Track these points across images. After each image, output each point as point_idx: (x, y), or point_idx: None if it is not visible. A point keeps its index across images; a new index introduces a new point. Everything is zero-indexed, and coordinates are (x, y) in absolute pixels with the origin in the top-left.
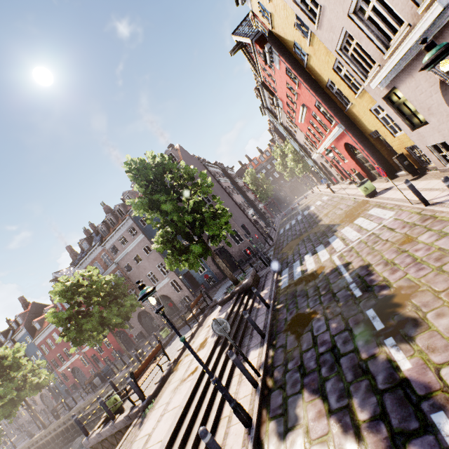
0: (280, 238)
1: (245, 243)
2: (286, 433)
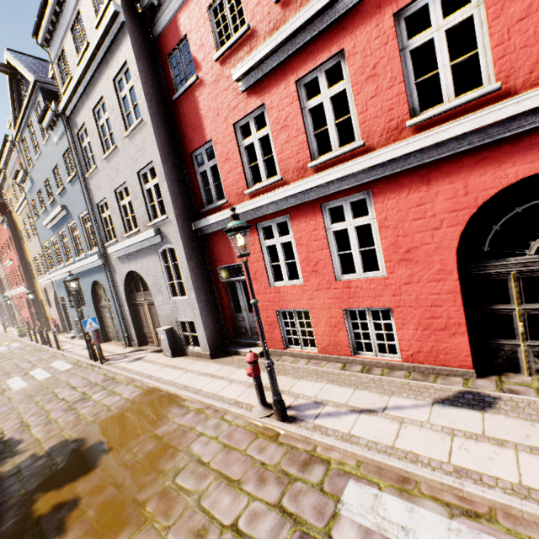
0: None
1: None
2: None
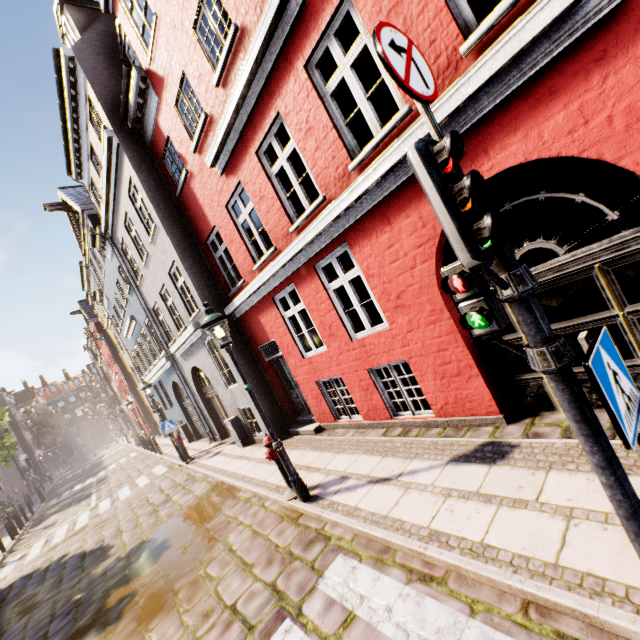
0: (57, 486)
1: (4, 493)
2: (40, 524)
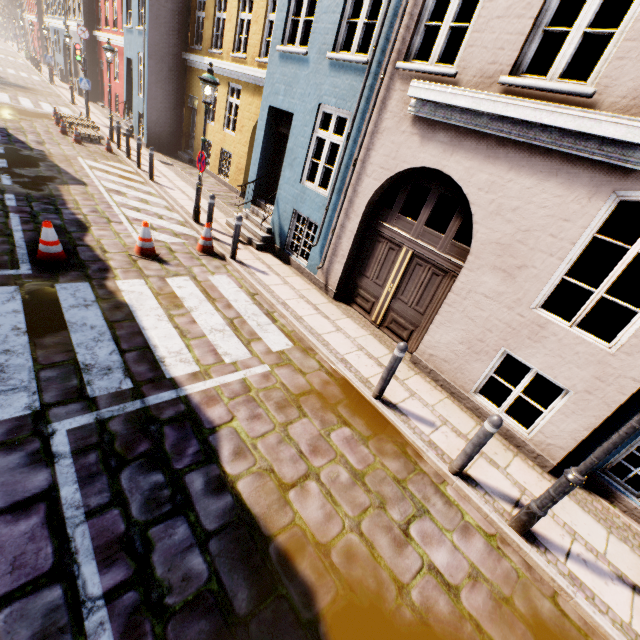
0: None
1: None
2: None
